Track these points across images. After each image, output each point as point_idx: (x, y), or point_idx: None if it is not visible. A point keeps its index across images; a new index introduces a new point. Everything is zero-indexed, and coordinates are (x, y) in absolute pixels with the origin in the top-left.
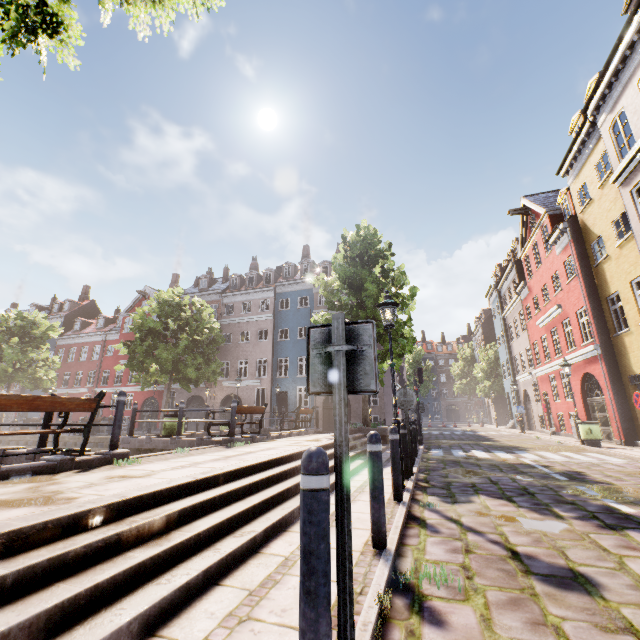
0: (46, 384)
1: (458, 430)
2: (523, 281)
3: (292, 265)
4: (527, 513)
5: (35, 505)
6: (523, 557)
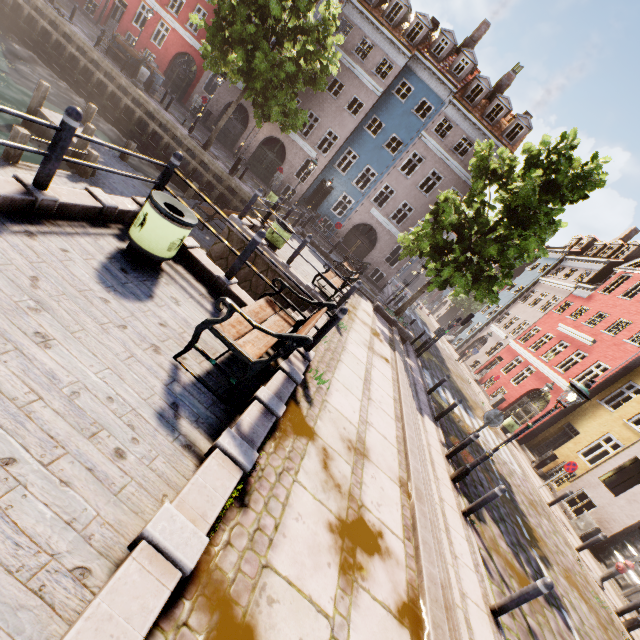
0: None
1: (418, 316)
2: (595, 287)
3: (453, 43)
4: (513, 559)
5: (376, 553)
6: (533, 634)
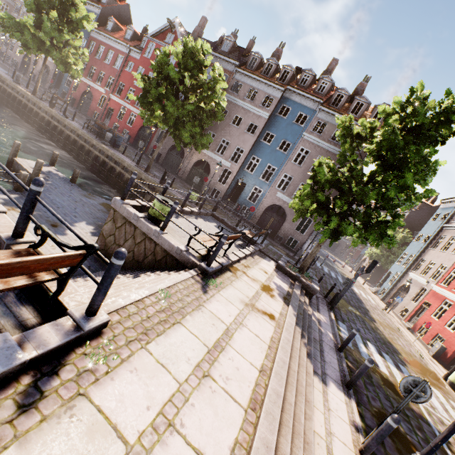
0: (74, 72)
1: (339, 273)
2: None
3: (313, 75)
4: None
5: None
6: None
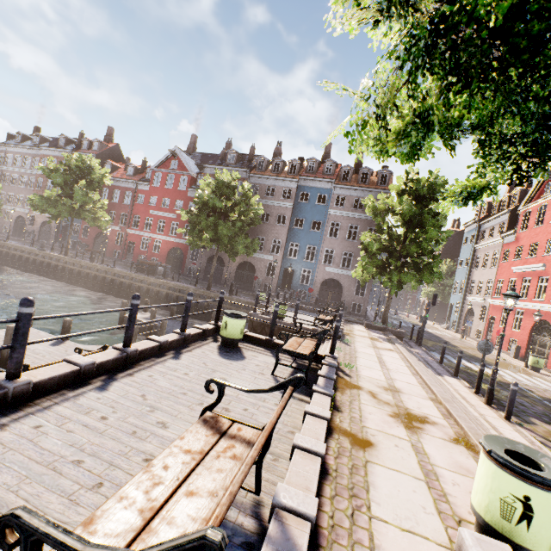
0: (102, 223)
1: (407, 322)
2: (514, 230)
3: (317, 161)
4: None
5: (426, 423)
6: None
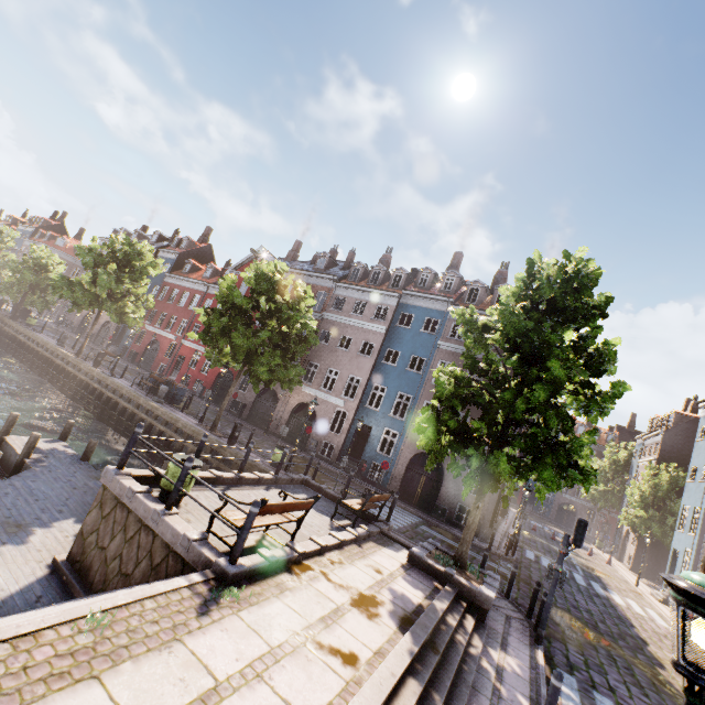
0: (132, 322)
1: (577, 567)
2: None
3: (432, 273)
4: None
5: None
6: None
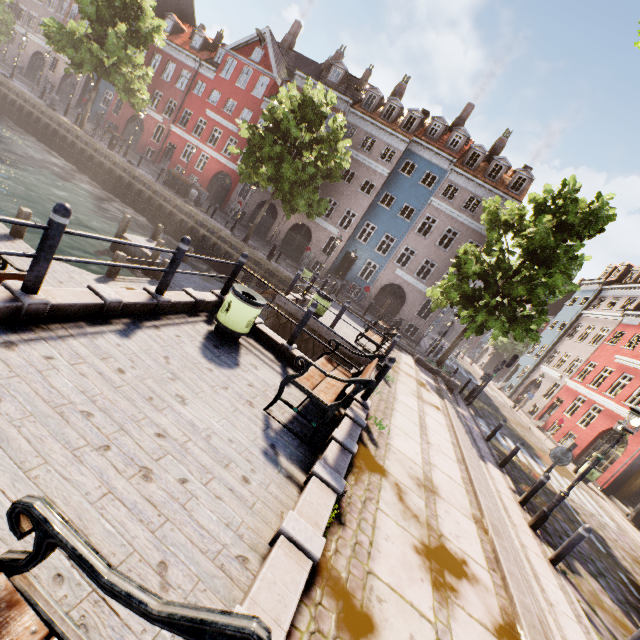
0: (137, 101)
1: (460, 366)
2: None
3: (444, 125)
4: (624, 617)
5: (463, 577)
6: None
